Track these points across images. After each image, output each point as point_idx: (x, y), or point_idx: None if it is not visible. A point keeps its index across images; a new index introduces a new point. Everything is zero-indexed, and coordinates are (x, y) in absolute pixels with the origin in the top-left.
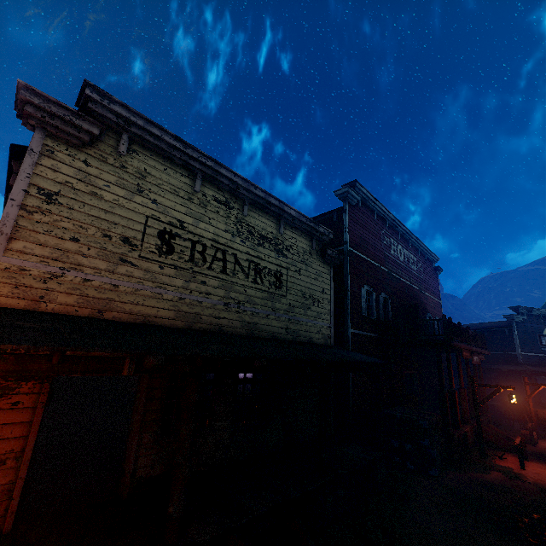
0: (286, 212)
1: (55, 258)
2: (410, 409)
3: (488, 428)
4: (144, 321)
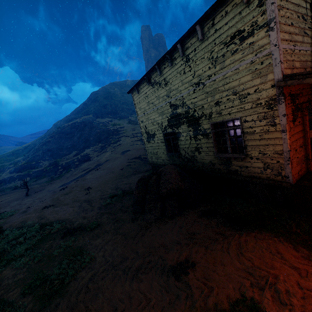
0: None
1: (290, 39)
2: None
3: None
4: None
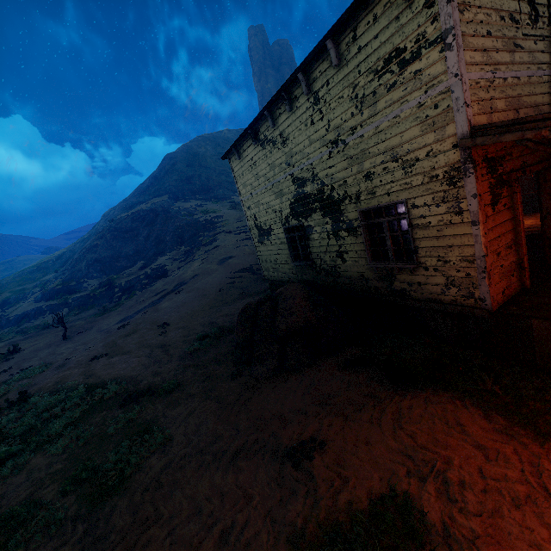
0: None
1: (485, 62)
2: None
3: None
4: (538, 112)
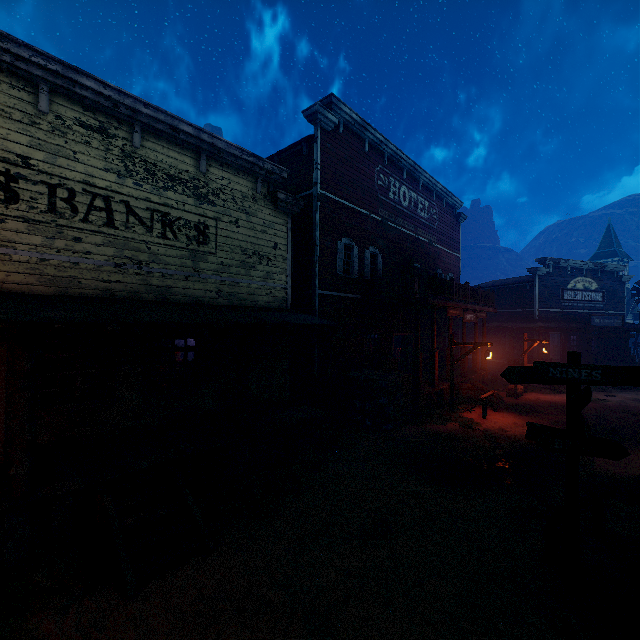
0: (206, 141)
1: None
2: (382, 371)
3: (470, 385)
4: None
